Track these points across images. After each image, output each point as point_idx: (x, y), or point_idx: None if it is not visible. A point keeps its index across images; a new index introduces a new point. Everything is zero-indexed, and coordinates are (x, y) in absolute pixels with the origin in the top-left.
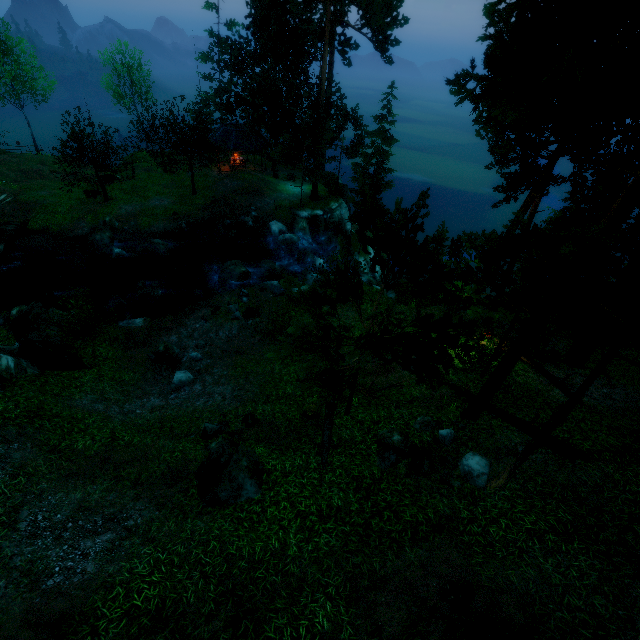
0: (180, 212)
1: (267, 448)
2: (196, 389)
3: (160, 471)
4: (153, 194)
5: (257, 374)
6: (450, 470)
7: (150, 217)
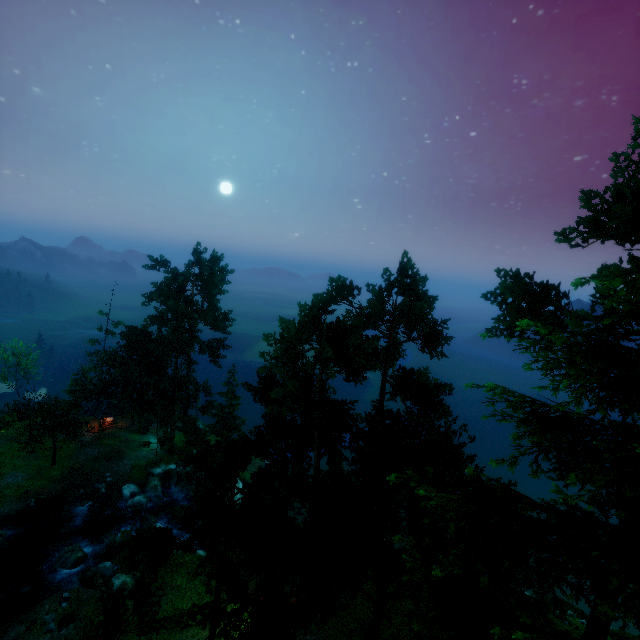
0: (32, 489)
1: None
2: None
3: None
4: (9, 469)
5: None
6: None
7: None
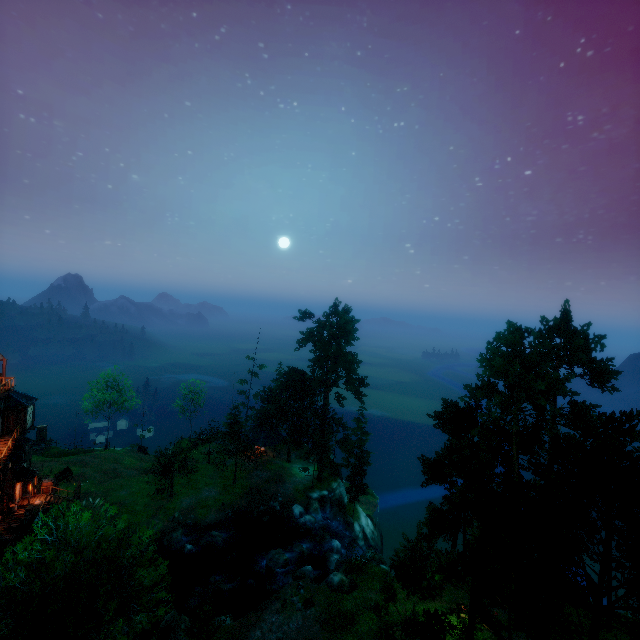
0: (226, 502)
1: None
2: None
3: None
4: (203, 485)
5: None
6: None
7: (205, 508)
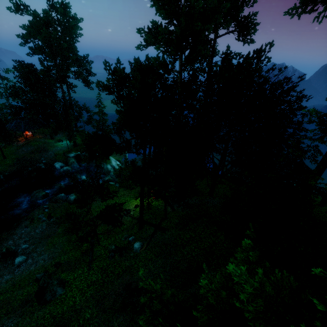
0: None
1: (67, 273)
2: (29, 262)
3: (18, 304)
4: None
5: (59, 243)
6: (130, 251)
7: None
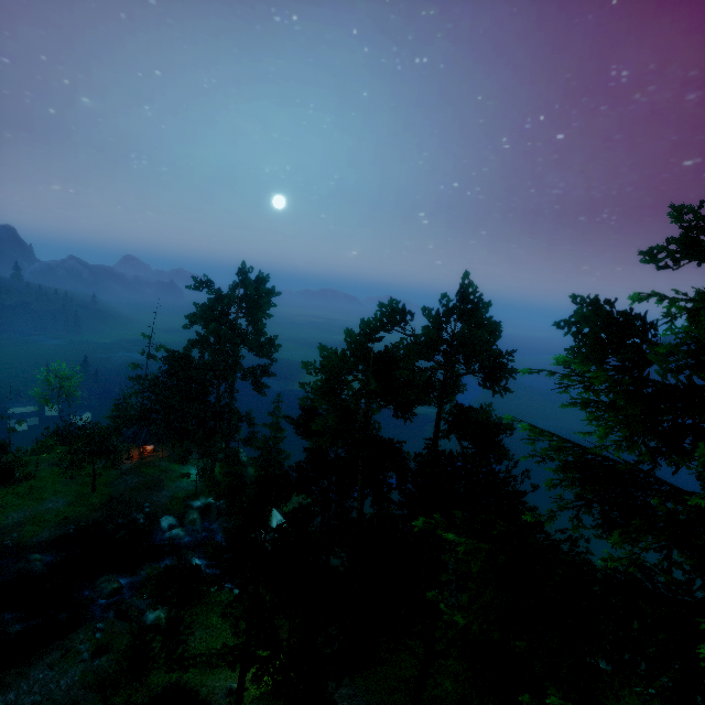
0: (72, 515)
1: None
2: None
3: None
4: (50, 494)
5: None
6: None
7: (37, 525)
